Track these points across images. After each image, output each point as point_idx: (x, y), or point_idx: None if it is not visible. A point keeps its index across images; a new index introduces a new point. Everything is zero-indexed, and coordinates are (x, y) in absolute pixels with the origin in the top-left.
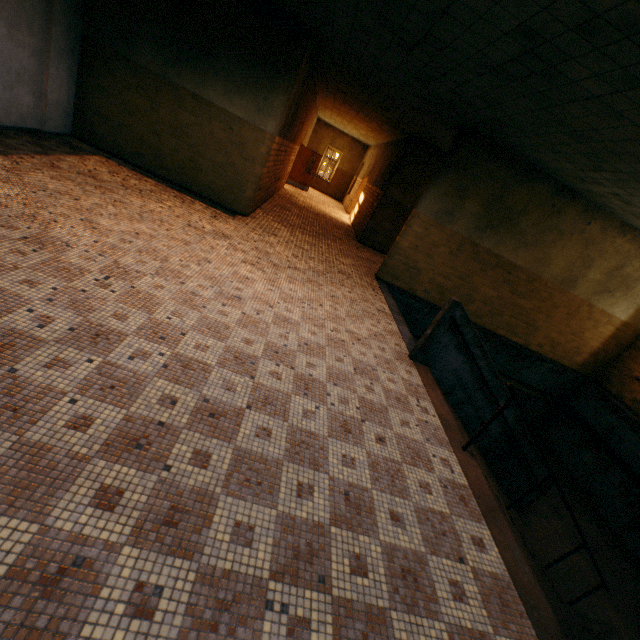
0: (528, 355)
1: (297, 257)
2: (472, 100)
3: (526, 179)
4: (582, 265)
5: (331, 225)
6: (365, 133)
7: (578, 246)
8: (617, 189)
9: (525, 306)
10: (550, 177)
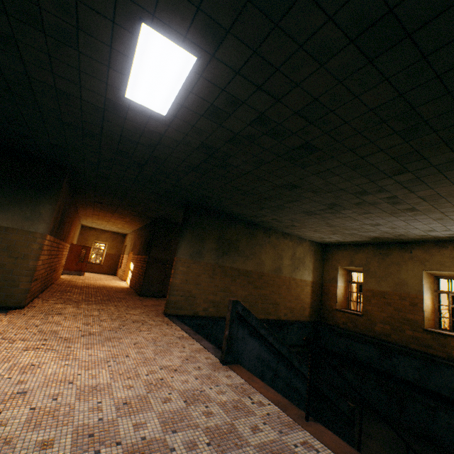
0: (283, 324)
1: (89, 324)
2: (187, 188)
3: (231, 223)
4: (279, 259)
5: (113, 291)
6: (122, 226)
7: (271, 249)
8: (274, 216)
9: (266, 293)
10: (241, 219)
